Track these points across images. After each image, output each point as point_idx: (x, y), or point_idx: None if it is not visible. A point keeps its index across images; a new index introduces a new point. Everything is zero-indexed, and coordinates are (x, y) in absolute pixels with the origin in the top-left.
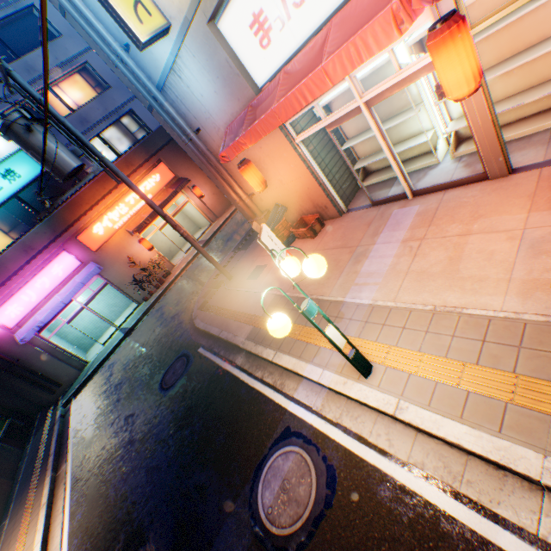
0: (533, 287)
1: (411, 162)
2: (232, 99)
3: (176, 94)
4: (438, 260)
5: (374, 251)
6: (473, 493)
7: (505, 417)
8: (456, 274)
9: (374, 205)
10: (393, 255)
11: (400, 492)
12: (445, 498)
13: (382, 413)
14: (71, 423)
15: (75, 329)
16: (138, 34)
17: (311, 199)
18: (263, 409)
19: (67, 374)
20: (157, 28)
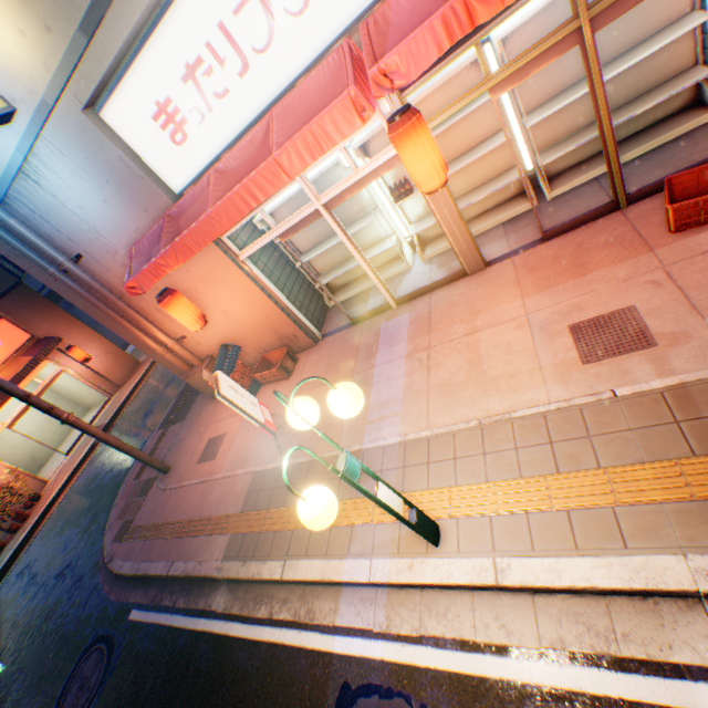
0: (566, 368)
1: (380, 271)
2: (135, 209)
3: (33, 207)
4: (458, 366)
5: (377, 375)
6: (638, 649)
7: (621, 524)
8: (484, 376)
9: (355, 323)
10: (402, 374)
11: (555, 702)
12: (611, 676)
13: (478, 589)
14: None
15: None
16: None
17: (273, 329)
18: (291, 672)
19: None
20: None
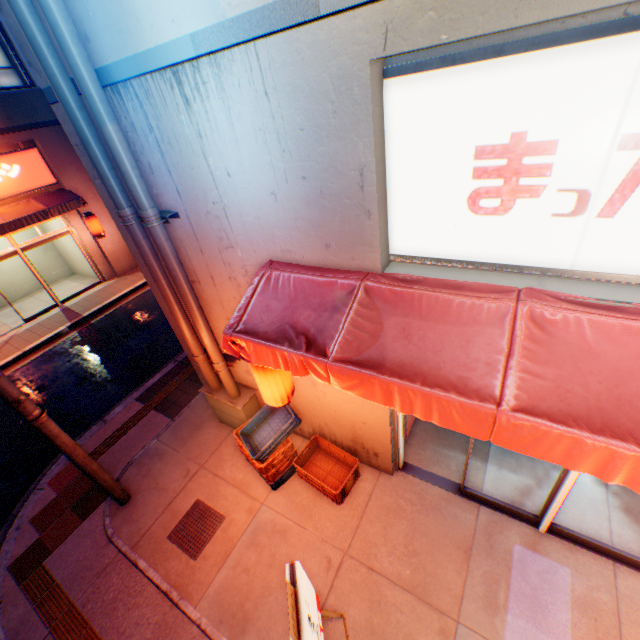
0: None
1: None
2: (310, 231)
3: (154, 121)
4: None
5: None
6: None
7: None
8: None
9: (462, 491)
10: None
11: None
12: None
13: None
14: None
15: None
16: None
17: (356, 431)
18: None
19: None
20: None
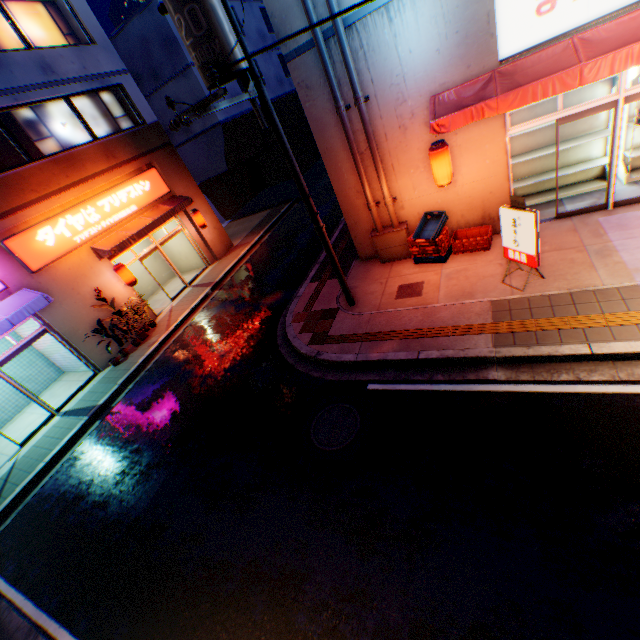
0: None
1: (570, 187)
2: (457, 64)
3: (364, 42)
4: None
5: (619, 246)
6: None
7: None
8: None
9: (557, 218)
10: None
11: None
12: None
13: None
14: (13, 599)
15: None
16: None
17: (484, 207)
18: (634, 406)
19: None
20: None
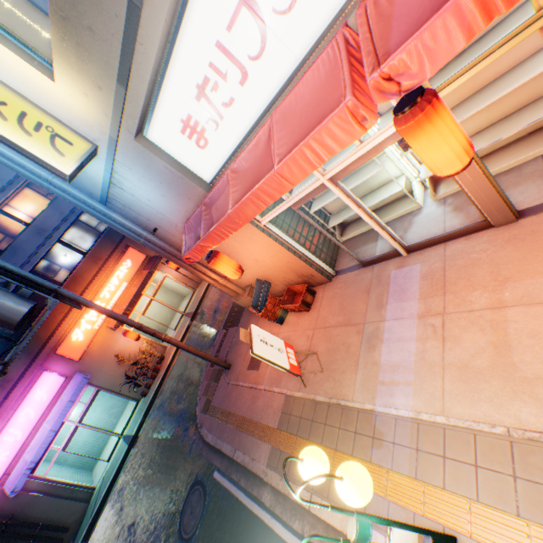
0: None
1: (388, 209)
2: (182, 198)
3: (123, 202)
4: (478, 347)
5: (387, 331)
6: None
7: None
8: (514, 371)
9: (364, 265)
10: (413, 337)
11: None
12: None
13: None
14: None
15: (74, 448)
16: (61, 167)
17: (293, 270)
18: None
19: (73, 511)
20: (83, 155)
